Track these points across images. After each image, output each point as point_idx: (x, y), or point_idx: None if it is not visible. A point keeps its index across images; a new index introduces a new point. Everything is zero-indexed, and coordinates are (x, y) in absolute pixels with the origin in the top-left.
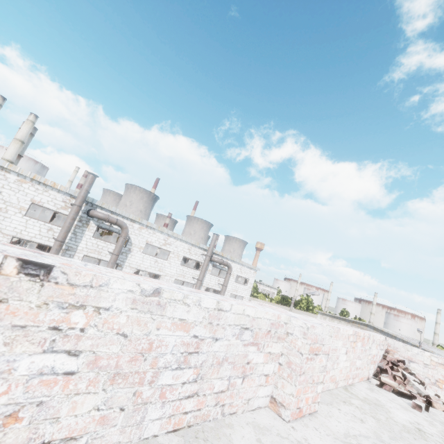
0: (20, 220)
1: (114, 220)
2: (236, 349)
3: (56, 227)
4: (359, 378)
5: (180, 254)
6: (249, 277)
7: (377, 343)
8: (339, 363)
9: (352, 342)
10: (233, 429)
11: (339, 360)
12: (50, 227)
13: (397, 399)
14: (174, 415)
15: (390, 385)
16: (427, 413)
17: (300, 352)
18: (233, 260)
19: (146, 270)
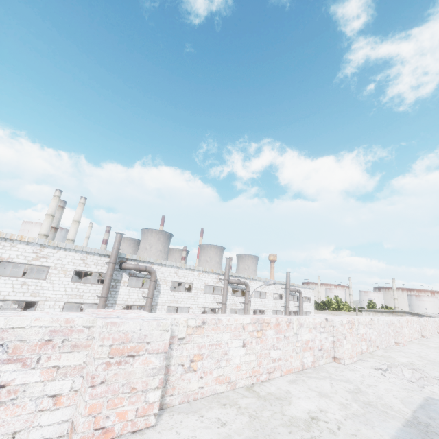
0: (203, 297)
1: (242, 282)
2: (433, 324)
3: (216, 295)
4: None
5: (271, 292)
6: (310, 296)
7: None
8: None
9: None
10: (438, 334)
11: None
12: (214, 296)
13: None
14: (433, 332)
15: None
16: None
17: None
18: (299, 286)
19: (258, 308)
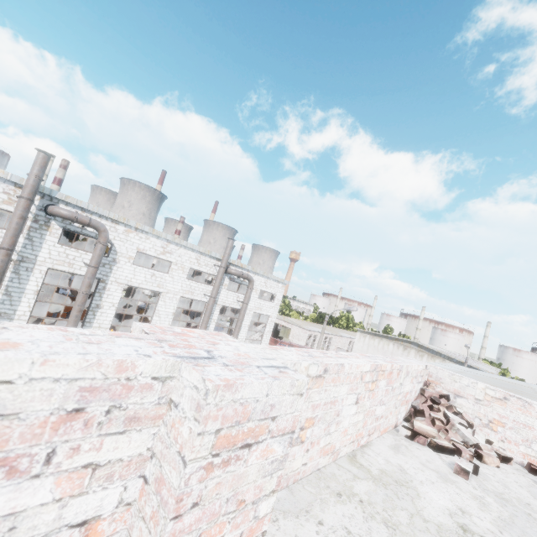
0: None
1: (85, 219)
2: None
3: None
4: (380, 431)
5: (186, 266)
6: (276, 293)
7: (412, 375)
8: (342, 422)
9: (368, 383)
10: None
11: (342, 416)
12: None
13: (433, 459)
14: None
15: (426, 433)
16: (475, 480)
17: (182, 455)
18: (256, 272)
19: (140, 286)
